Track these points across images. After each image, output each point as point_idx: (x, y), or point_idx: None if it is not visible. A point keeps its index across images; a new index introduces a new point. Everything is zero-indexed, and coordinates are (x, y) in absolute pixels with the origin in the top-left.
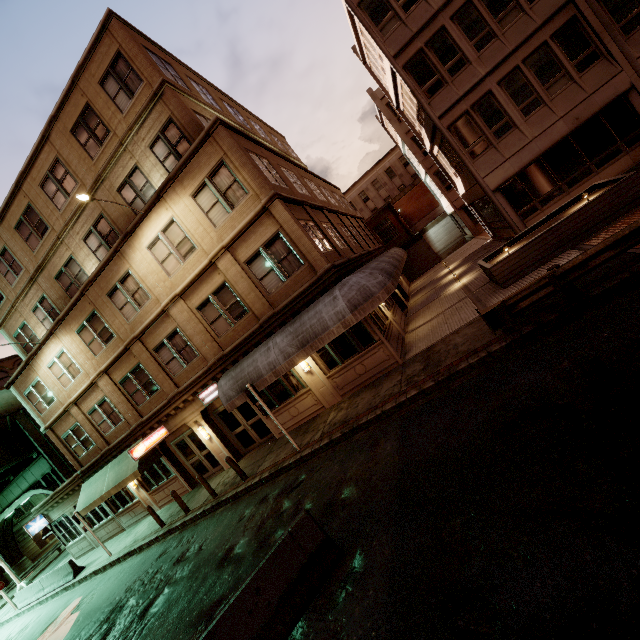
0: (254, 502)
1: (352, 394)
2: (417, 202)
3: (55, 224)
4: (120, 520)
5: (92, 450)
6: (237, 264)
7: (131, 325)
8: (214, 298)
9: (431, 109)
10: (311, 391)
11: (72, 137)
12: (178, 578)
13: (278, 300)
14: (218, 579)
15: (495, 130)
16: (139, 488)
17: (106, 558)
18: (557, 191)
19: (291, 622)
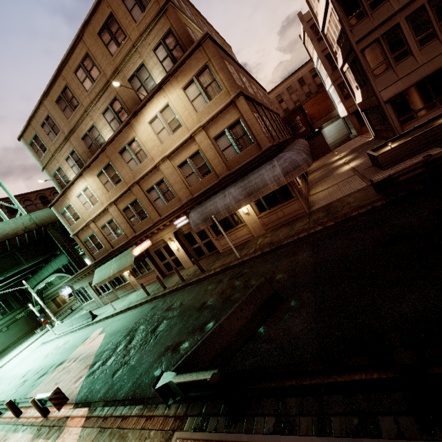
0: (213, 283)
1: (273, 229)
2: (318, 106)
3: (83, 101)
4: (117, 293)
5: (102, 250)
6: (208, 139)
7: (133, 174)
8: (190, 160)
9: (352, 35)
10: (246, 225)
11: (99, 38)
12: (171, 316)
13: (233, 165)
14: (200, 315)
15: (396, 55)
16: (130, 275)
17: (112, 311)
18: (431, 106)
19: (258, 326)
